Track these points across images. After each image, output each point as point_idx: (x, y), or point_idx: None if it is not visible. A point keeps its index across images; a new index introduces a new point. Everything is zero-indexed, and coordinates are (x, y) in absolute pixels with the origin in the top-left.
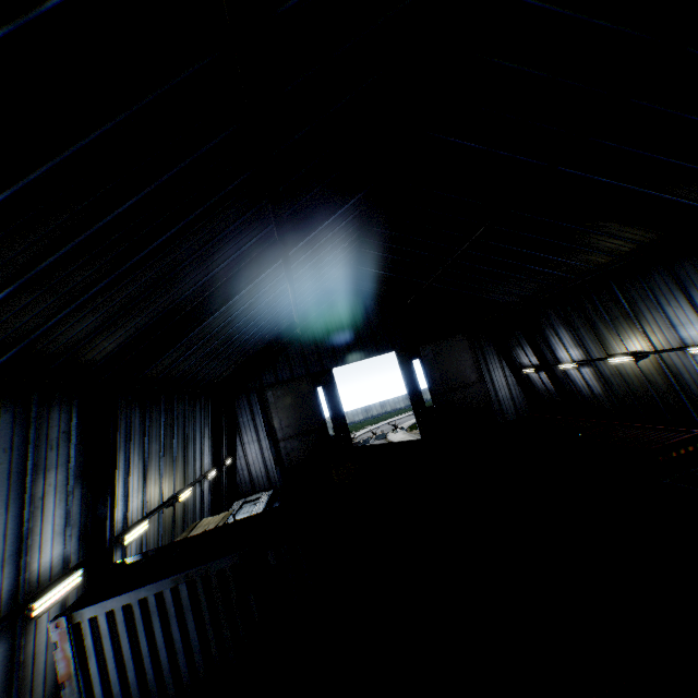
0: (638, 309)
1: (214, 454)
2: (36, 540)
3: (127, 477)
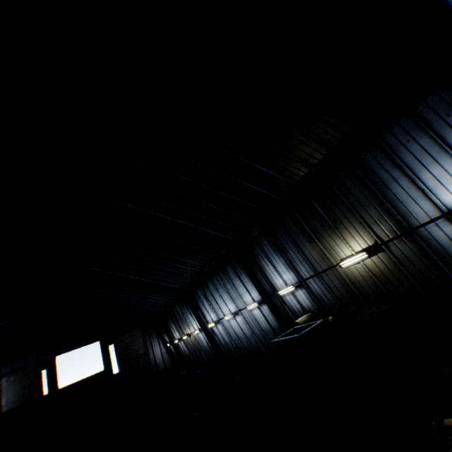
0: (184, 316)
1: None
2: None
3: None
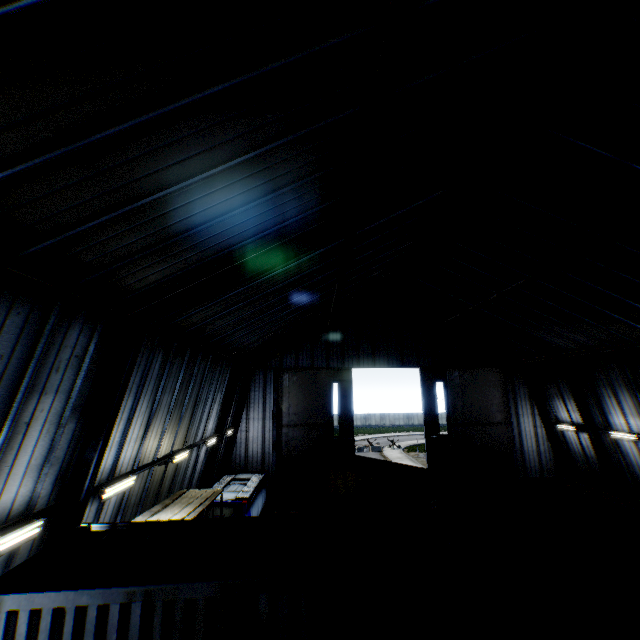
0: None
1: (219, 421)
2: (4, 471)
3: (128, 422)
